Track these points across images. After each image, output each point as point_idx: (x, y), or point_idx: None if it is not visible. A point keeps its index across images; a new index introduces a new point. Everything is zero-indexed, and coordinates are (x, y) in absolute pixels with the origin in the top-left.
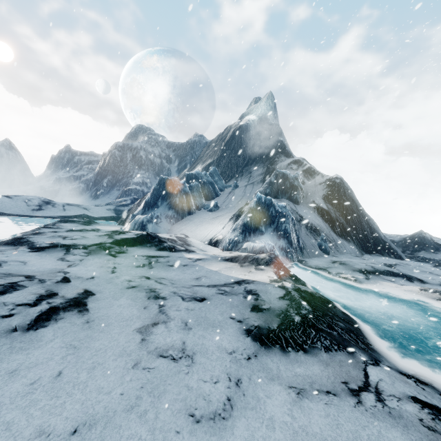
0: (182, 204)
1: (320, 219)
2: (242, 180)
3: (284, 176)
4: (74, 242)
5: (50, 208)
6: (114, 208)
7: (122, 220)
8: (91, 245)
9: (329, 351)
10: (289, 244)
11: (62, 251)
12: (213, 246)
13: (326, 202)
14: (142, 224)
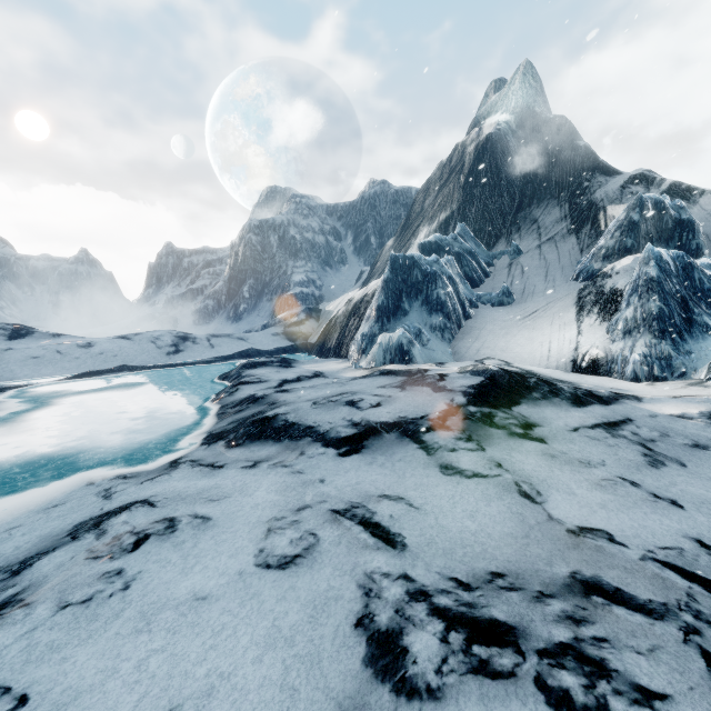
0: (450, 301)
1: None
2: (523, 237)
3: (657, 204)
4: (396, 415)
5: (191, 346)
6: (282, 331)
7: (329, 349)
8: (442, 416)
9: None
10: None
11: (403, 442)
12: (590, 374)
13: None
14: (402, 349)
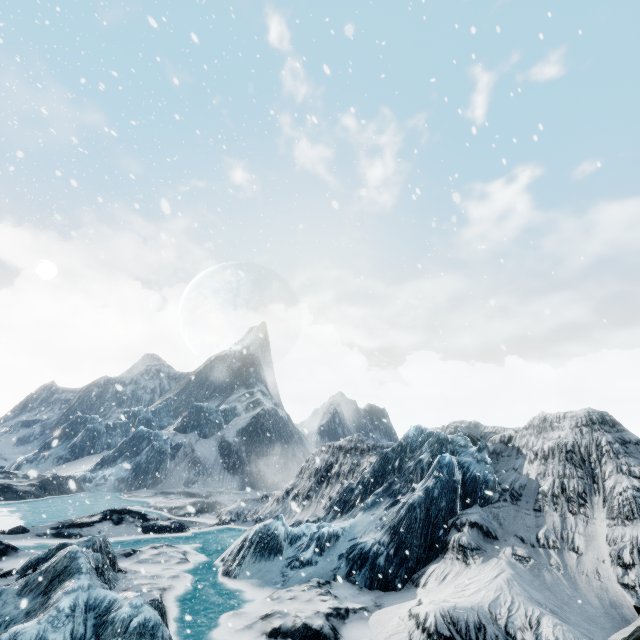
0: (84, 444)
1: (216, 452)
2: None
3: (202, 409)
4: None
5: None
6: None
7: None
8: None
9: None
10: (133, 474)
11: None
12: None
13: (239, 435)
14: (18, 464)
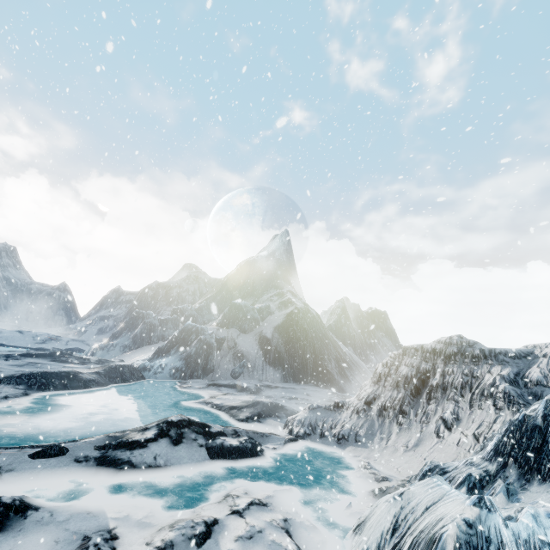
0: (143, 335)
1: (257, 347)
2: None
3: (240, 307)
4: None
5: (54, 342)
6: None
7: None
8: (2, 354)
9: (8, 384)
10: (185, 365)
11: None
12: None
13: (276, 332)
14: (93, 350)
